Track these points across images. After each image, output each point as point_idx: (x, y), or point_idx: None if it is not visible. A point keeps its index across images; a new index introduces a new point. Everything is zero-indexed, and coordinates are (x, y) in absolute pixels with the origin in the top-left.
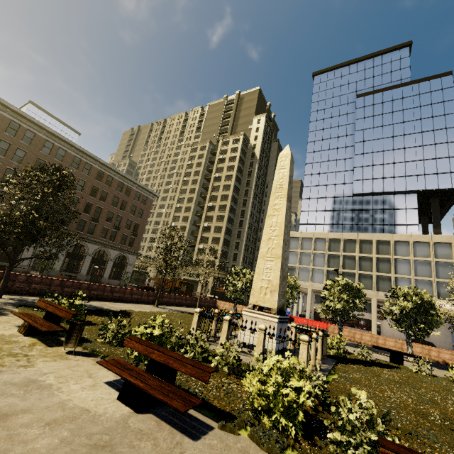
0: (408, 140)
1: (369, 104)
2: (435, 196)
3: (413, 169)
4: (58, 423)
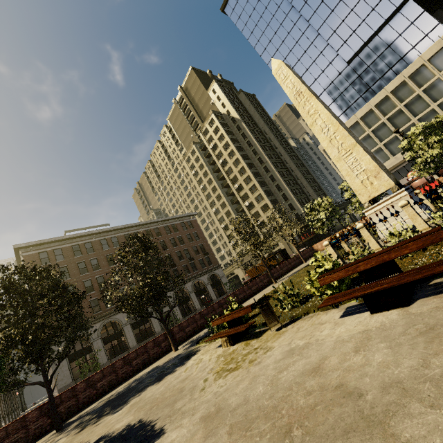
0: None
1: None
2: None
3: None
4: (363, 346)
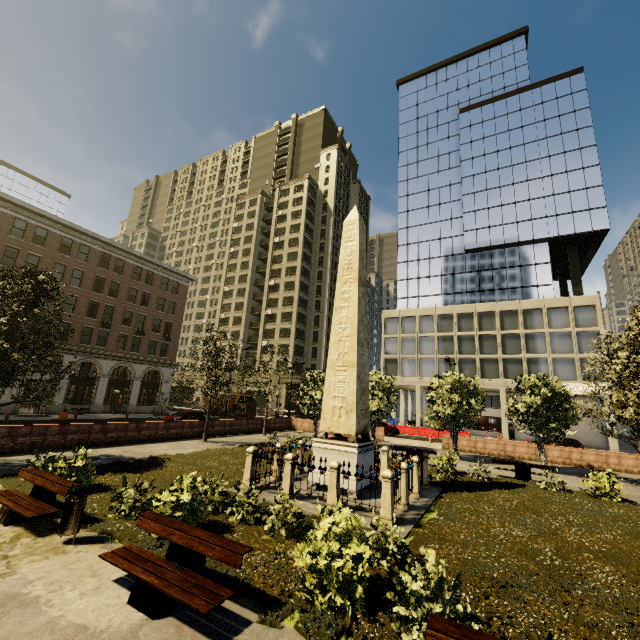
0: (532, 169)
1: (477, 122)
2: (573, 244)
3: (541, 208)
4: None
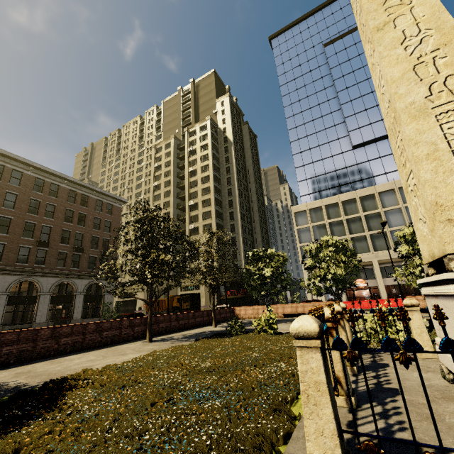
0: None
1: (341, 49)
2: None
3: None
4: None
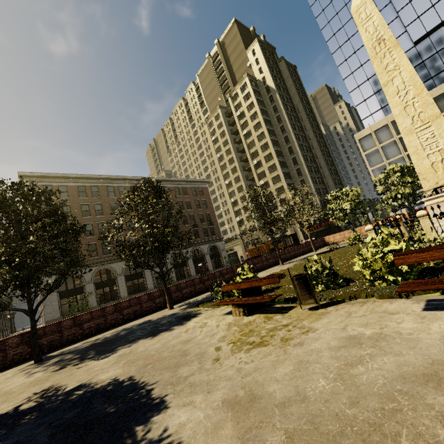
0: None
1: None
2: None
3: None
4: None
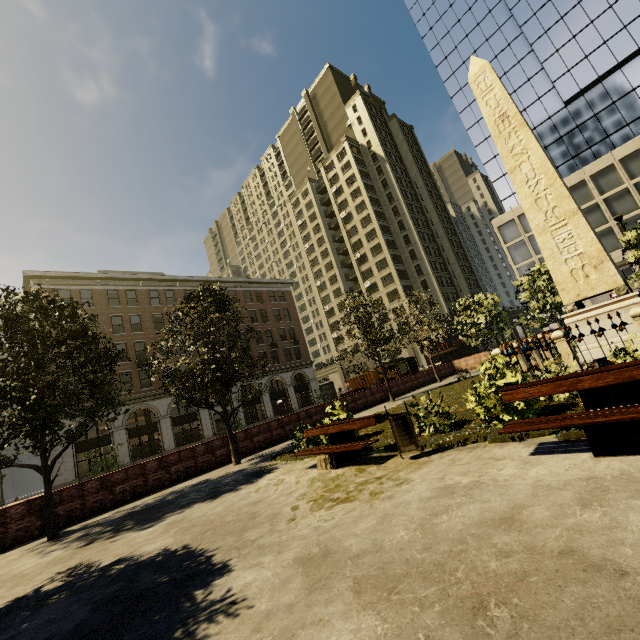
0: None
1: None
2: None
3: None
4: (595, 500)
